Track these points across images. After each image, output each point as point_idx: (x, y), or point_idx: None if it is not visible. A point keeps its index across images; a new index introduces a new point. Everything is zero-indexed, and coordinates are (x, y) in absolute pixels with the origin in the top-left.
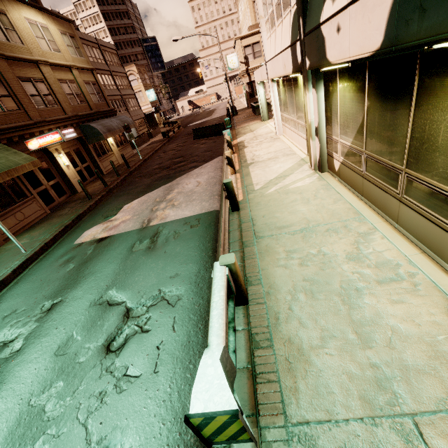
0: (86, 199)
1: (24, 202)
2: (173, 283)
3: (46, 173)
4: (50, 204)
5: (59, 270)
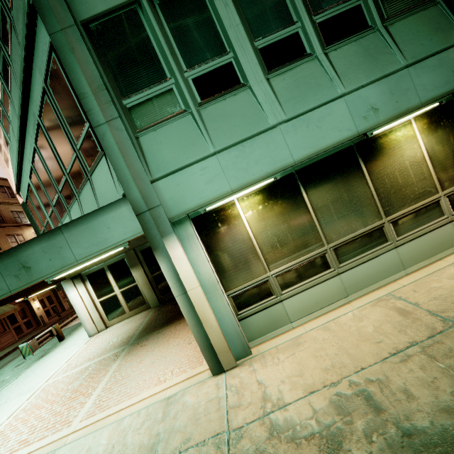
0: (43, 327)
1: (3, 334)
2: (51, 345)
3: (23, 315)
4: (20, 335)
5: (10, 358)
